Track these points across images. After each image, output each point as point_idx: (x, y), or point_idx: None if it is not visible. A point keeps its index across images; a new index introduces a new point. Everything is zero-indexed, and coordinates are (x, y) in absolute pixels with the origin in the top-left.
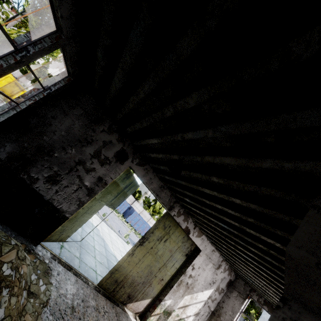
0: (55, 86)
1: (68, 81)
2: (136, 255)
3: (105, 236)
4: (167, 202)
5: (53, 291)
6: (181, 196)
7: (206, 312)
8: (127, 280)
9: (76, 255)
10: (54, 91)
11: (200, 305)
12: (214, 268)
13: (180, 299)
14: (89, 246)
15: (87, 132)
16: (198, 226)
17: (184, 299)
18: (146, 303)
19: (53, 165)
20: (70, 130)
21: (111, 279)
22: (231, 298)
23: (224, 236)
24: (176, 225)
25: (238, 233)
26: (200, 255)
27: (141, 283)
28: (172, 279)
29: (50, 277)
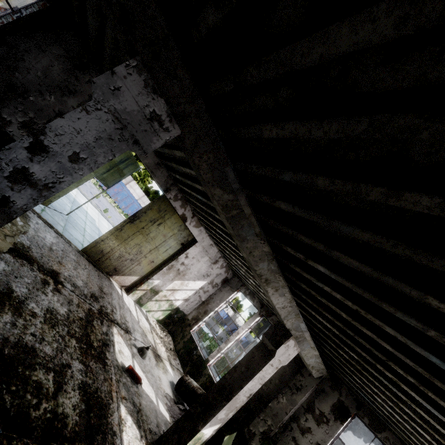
0: (27, 10)
1: (44, 6)
2: (125, 231)
3: (102, 228)
4: (163, 182)
5: (31, 230)
6: (174, 174)
7: (196, 300)
8: (114, 253)
9: (61, 224)
10: (26, 16)
11: (190, 293)
12: (211, 262)
13: (169, 282)
14: (77, 225)
15: (69, 79)
16: (197, 216)
17: (174, 283)
18: (134, 279)
19: (29, 110)
20: (49, 72)
21: (96, 248)
22: (223, 291)
23: (207, 215)
24: (173, 211)
25: (206, 200)
26: (196, 245)
27: (129, 260)
28: (164, 264)
29: (28, 221)
